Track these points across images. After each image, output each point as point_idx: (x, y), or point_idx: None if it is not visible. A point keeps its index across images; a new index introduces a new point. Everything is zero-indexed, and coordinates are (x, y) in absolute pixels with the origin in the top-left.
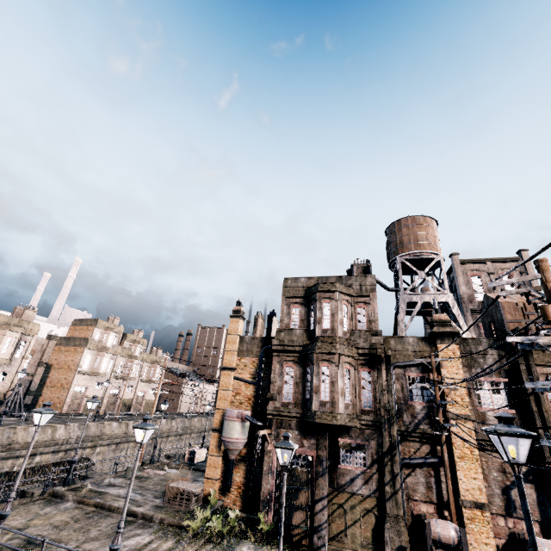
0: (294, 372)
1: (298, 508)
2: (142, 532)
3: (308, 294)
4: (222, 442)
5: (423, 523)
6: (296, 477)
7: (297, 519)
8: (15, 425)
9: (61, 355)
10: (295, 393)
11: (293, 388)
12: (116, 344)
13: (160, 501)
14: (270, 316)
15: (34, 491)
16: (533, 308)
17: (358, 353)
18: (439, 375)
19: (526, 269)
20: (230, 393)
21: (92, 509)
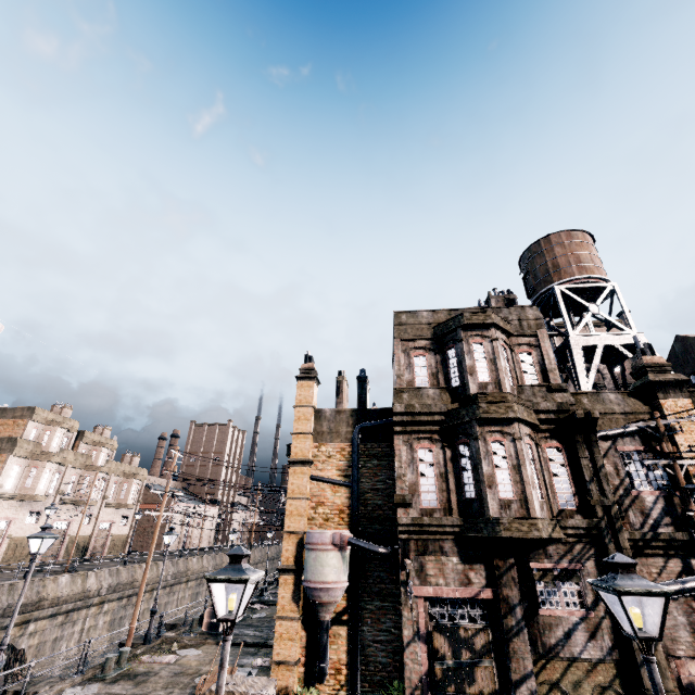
0: (435, 456)
1: None
2: None
3: (442, 333)
4: (301, 590)
5: None
6: (464, 641)
7: None
8: None
9: None
10: (442, 491)
11: (436, 484)
12: (66, 448)
13: None
14: (363, 377)
15: None
16: None
17: (539, 419)
18: (674, 446)
19: None
20: (307, 504)
21: None
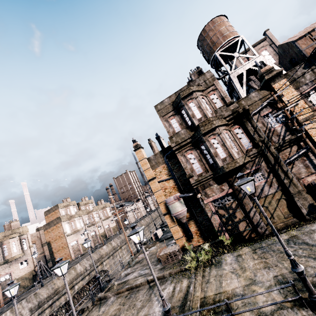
0: (194, 155)
1: (239, 222)
2: (165, 286)
3: (176, 106)
4: (173, 217)
5: (314, 186)
6: (229, 208)
7: (242, 227)
8: (51, 281)
9: (51, 234)
10: (202, 165)
11: (199, 164)
12: (77, 211)
13: (160, 265)
14: (157, 137)
15: (87, 305)
16: (315, 32)
17: (227, 120)
18: (283, 103)
19: (272, 41)
20: (161, 191)
21: (127, 293)
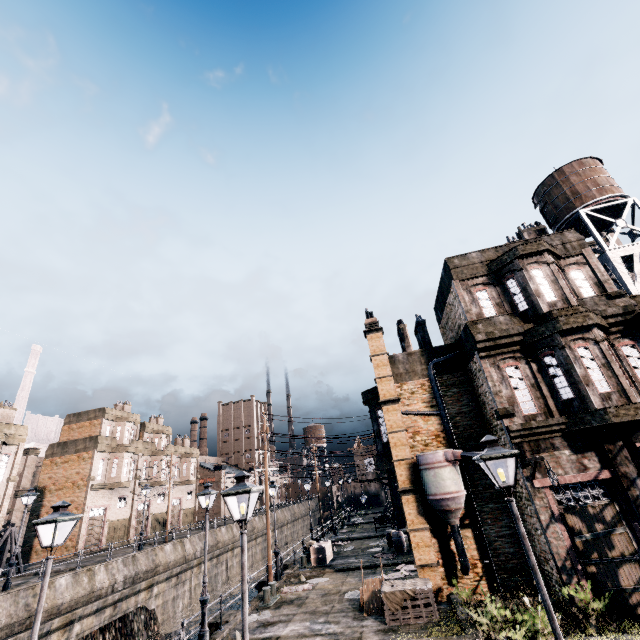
0: (522, 371)
1: (621, 561)
2: None
3: (498, 267)
4: (423, 506)
5: None
6: (595, 517)
7: (628, 579)
8: (32, 583)
9: (58, 470)
10: (538, 398)
11: (531, 394)
12: (134, 439)
13: (374, 622)
14: (421, 321)
15: None
16: None
17: (609, 323)
18: None
19: None
20: (406, 435)
21: None
